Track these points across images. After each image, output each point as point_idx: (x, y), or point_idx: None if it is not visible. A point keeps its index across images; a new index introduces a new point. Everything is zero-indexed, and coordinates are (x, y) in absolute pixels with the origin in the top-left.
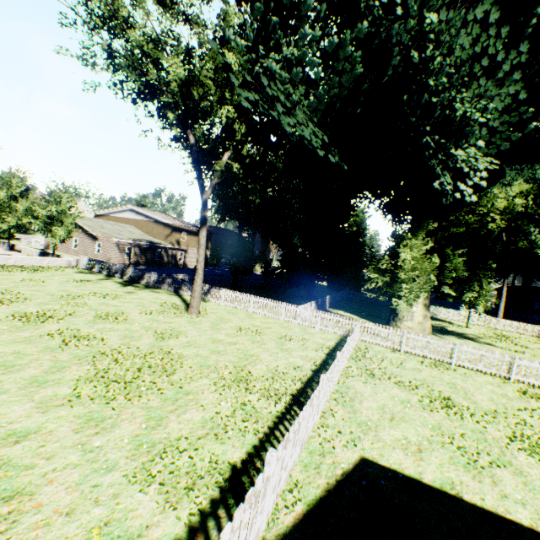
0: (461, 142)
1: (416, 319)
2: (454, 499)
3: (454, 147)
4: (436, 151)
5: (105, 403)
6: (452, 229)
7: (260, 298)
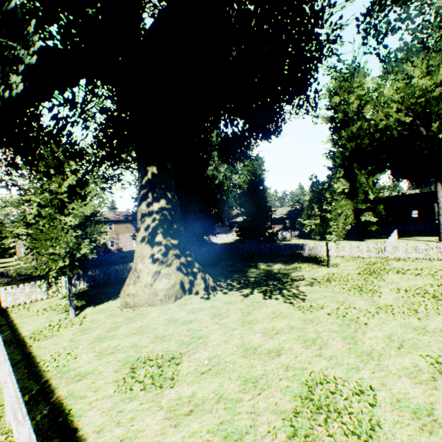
0: None
1: (143, 280)
2: None
3: None
4: None
5: None
6: (349, 145)
7: None
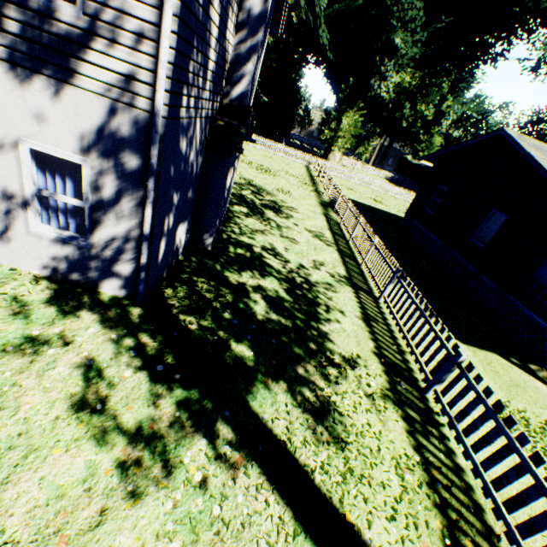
0: (390, 69)
1: (336, 160)
2: (356, 201)
3: (386, 70)
4: (378, 60)
5: (268, 175)
6: None
7: (259, 137)
